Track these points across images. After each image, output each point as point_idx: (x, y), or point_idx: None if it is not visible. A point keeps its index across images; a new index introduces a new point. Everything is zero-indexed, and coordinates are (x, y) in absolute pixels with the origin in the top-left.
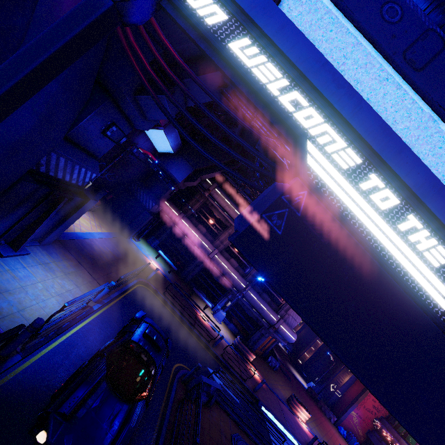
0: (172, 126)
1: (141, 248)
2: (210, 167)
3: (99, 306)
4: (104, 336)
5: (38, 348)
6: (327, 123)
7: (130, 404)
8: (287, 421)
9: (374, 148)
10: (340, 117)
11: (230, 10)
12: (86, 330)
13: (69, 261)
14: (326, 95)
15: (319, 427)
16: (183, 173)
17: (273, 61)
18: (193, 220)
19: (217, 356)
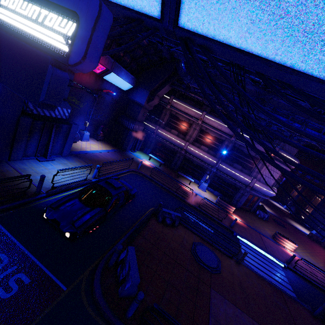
0: (117, 67)
1: (137, 155)
2: (160, 85)
3: (96, 180)
4: None
5: (55, 193)
6: None
7: (92, 208)
8: (267, 246)
9: None
10: None
11: None
12: None
13: (79, 162)
14: None
15: (315, 257)
16: (143, 97)
17: None
18: (167, 128)
19: (195, 207)
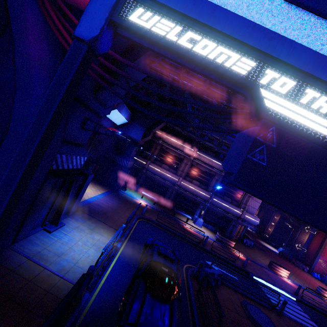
0: (121, 104)
1: (129, 194)
2: (156, 122)
3: (120, 244)
4: (131, 262)
5: (96, 284)
6: (270, 70)
7: (169, 303)
8: (274, 280)
9: (315, 75)
10: (279, 61)
11: (169, 16)
12: (119, 262)
13: (90, 220)
14: (263, 49)
15: (298, 278)
16: (139, 133)
17: (213, 40)
18: (157, 162)
19: (208, 251)
